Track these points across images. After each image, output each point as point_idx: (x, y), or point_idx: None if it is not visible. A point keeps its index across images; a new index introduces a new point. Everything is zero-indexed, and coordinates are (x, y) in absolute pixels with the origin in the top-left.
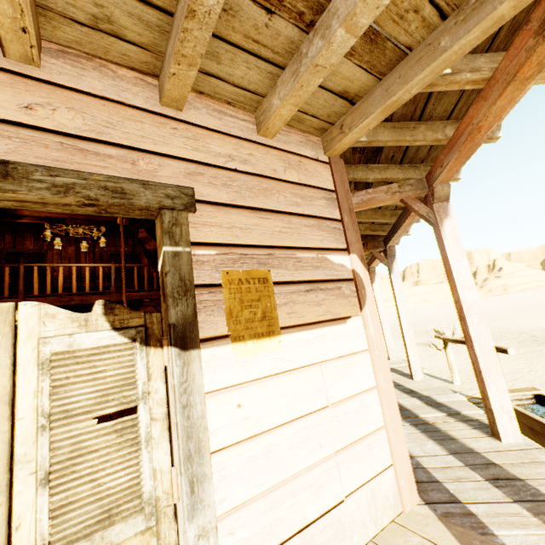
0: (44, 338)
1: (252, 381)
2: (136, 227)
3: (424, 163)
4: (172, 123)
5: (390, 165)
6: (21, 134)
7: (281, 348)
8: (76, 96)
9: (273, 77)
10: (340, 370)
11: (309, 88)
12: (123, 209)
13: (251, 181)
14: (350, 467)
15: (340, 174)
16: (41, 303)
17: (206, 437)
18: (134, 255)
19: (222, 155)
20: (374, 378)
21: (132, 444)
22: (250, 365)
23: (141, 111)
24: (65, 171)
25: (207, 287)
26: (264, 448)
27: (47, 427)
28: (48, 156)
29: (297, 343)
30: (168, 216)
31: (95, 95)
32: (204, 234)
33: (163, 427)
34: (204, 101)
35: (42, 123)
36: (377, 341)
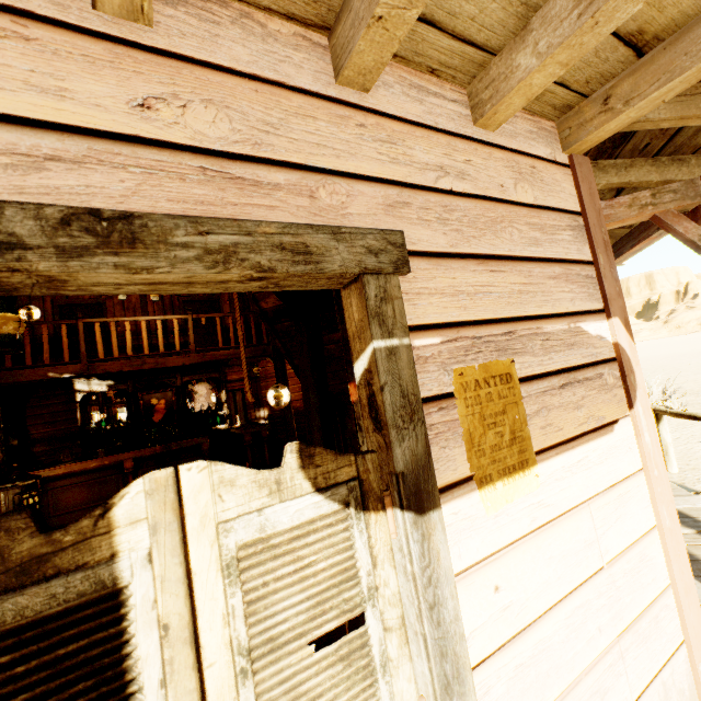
0: (224, 522)
1: (508, 547)
2: None
3: (698, 152)
4: (356, 115)
5: (636, 160)
6: (141, 157)
7: (539, 486)
8: (212, 77)
9: (526, 13)
10: (612, 508)
11: (606, 26)
12: (304, 279)
13: (473, 209)
14: (636, 655)
15: (587, 183)
16: (211, 463)
17: (464, 649)
18: (213, 300)
19: (431, 167)
20: (653, 513)
21: (364, 674)
22: (503, 521)
23: (310, 97)
24: (218, 222)
25: (435, 401)
26: (533, 649)
27: (248, 671)
28: (187, 195)
29: (557, 474)
30: (372, 286)
31: (241, 73)
32: (422, 310)
33: (401, 638)
34: (396, 71)
35: (168, 133)
36: (655, 455)
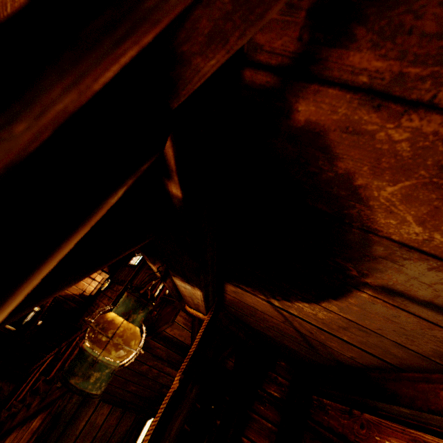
0: None
1: None
2: (182, 306)
3: None
4: None
5: None
6: None
7: None
8: None
9: None
10: None
11: None
12: None
13: None
14: None
15: None
16: None
17: None
18: None
19: None
20: None
21: None
22: None
23: None
24: None
25: None
26: None
27: None
28: None
29: None
30: None
31: None
32: None
33: None
34: None
35: None
36: None
